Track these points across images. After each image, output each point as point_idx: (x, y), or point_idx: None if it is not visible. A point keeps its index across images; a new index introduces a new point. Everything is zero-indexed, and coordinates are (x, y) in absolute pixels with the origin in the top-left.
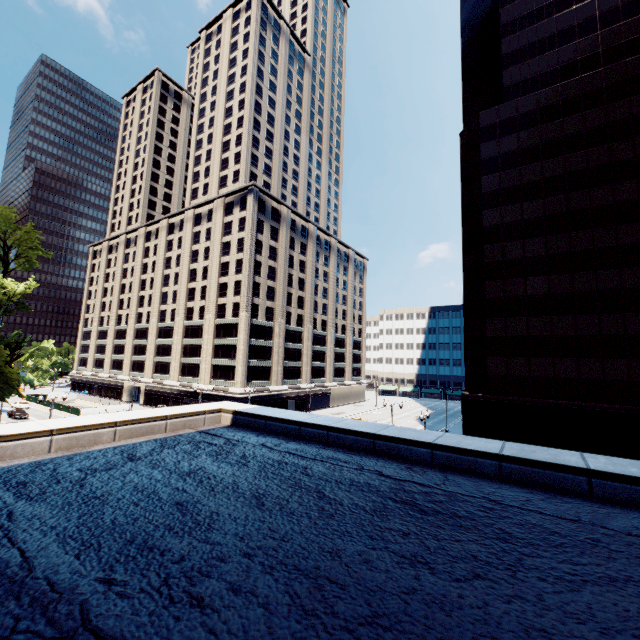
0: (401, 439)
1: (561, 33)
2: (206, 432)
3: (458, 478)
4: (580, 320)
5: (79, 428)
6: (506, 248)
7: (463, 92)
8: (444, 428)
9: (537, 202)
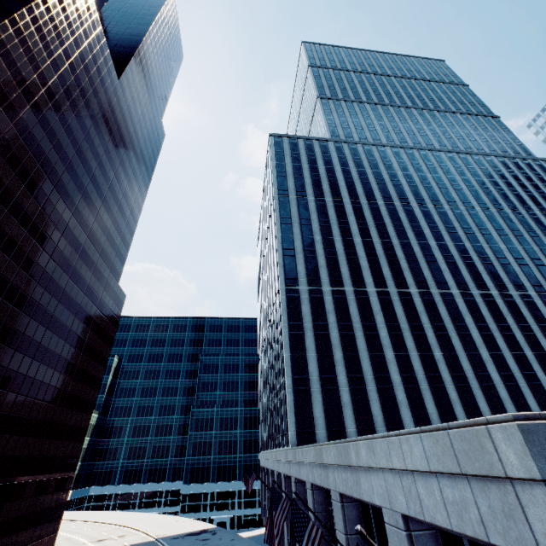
0: None
1: (29, 89)
2: None
3: None
4: None
5: None
6: None
7: None
8: None
9: None
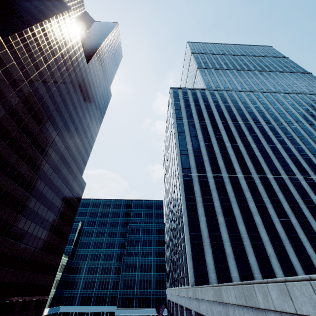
0: None
1: (38, 64)
2: None
3: None
4: None
5: None
6: None
7: None
8: None
9: None
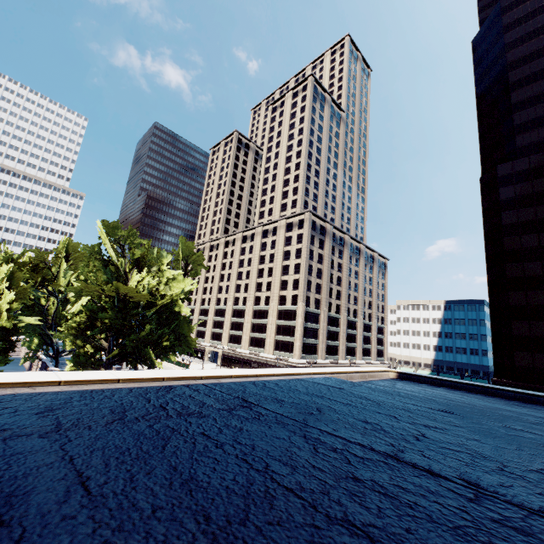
0: (498, 388)
1: None
2: (394, 379)
3: (529, 403)
4: None
5: (362, 371)
6: (526, 267)
7: (480, 146)
8: None
9: None
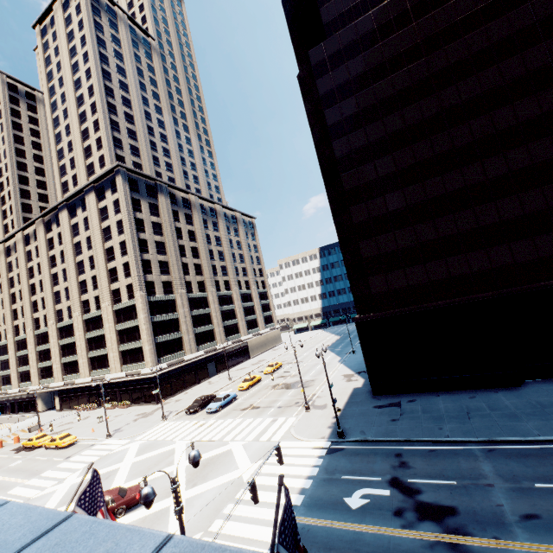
0: None
1: None
2: None
3: None
4: (439, 223)
5: None
6: (361, 172)
7: (292, 40)
8: (351, 350)
9: (377, 124)
